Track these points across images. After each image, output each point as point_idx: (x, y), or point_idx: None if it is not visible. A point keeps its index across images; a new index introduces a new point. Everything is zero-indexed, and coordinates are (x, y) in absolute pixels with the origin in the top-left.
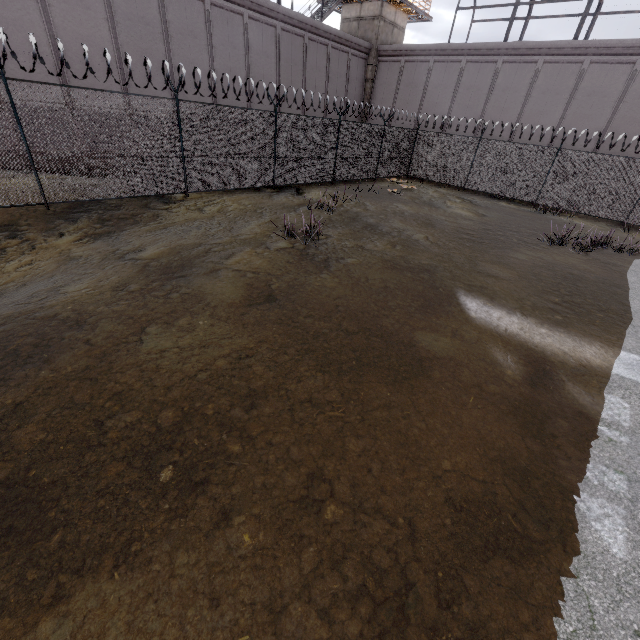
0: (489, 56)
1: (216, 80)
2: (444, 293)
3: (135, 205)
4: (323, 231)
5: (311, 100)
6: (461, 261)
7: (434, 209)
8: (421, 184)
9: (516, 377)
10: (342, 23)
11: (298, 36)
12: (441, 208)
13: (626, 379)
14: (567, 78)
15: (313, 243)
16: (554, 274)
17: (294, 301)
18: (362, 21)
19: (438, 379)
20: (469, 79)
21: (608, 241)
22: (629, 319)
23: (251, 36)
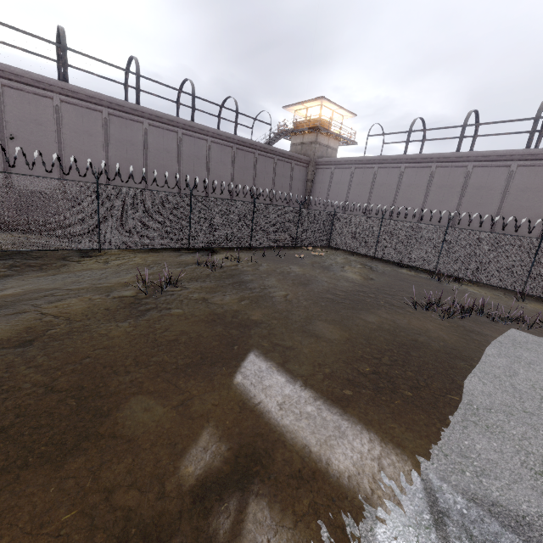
0: (394, 164)
1: (181, 178)
2: (234, 351)
3: (54, 257)
4: (186, 284)
5: (228, 188)
6: (296, 319)
7: (325, 272)
8: (335, 252)
9: (189, 480)
10: (291, 146)
11: (250, 153)
12: (333, 271)
13: (361, 503)
14: (457, 177)
15: (160, 294)
16: (393, 339)
17: (47, 348)
18: (304, 145)
19: (67, 472)
20: (381, 179)
21: (491, 309)
22: (446, 402)
23: (212, 152)
